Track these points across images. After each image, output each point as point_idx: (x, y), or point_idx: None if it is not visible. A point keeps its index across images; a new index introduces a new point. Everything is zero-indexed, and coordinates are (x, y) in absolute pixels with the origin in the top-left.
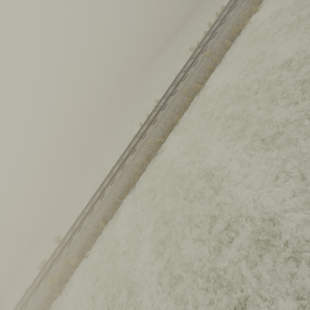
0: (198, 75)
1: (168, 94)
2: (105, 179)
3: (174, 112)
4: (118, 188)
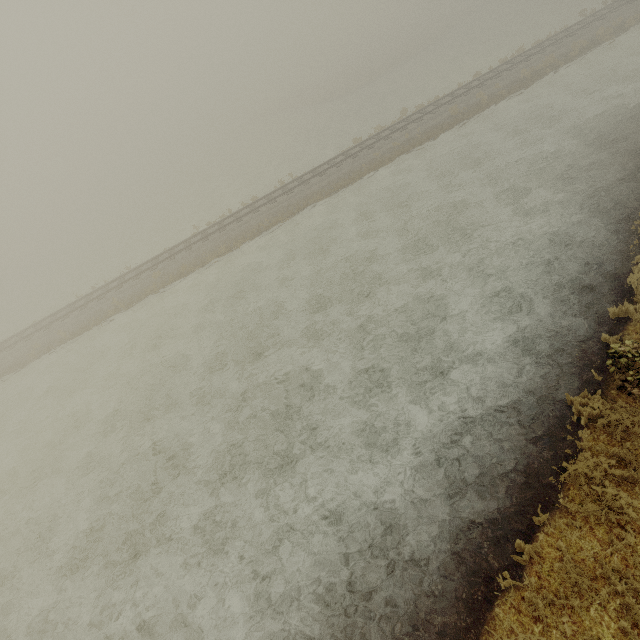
0: (137, 291)
1: (121, 281)
2: (12, 337)
3: (96, 315)
4: (8, 361)
